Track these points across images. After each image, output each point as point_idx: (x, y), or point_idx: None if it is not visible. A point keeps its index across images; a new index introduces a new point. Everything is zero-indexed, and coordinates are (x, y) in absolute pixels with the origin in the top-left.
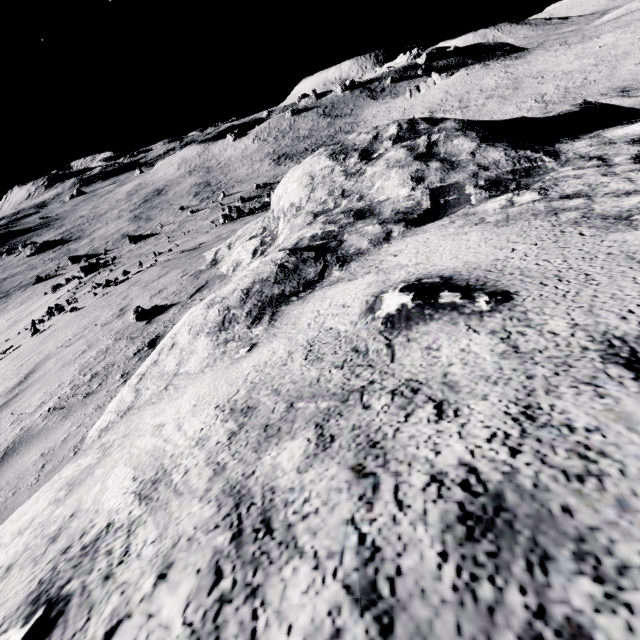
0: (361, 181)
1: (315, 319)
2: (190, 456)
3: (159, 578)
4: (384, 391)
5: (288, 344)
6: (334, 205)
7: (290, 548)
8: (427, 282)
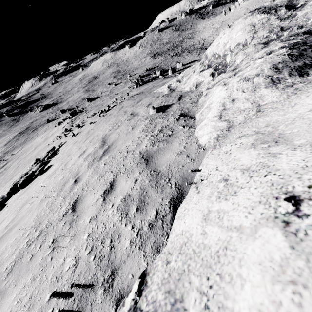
0: (295, 19)
1: None
2: None
3: None
4: None
5: None
6: (277, 36)
7: None
8: None
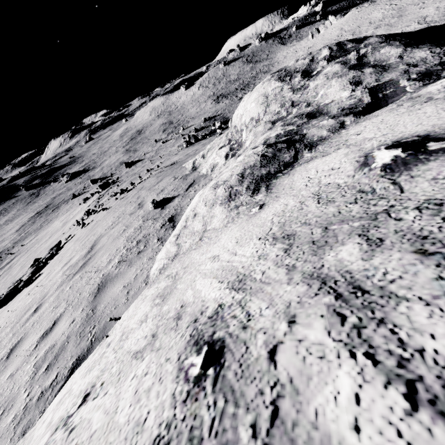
0: (306, 93)
1: (309, 181)
2: (259, 265)
3: (290, 323)
4: (408, 209)
5: (295, 198)
6: (286, 113)
7: (393, 298)
8: (407, 141)
